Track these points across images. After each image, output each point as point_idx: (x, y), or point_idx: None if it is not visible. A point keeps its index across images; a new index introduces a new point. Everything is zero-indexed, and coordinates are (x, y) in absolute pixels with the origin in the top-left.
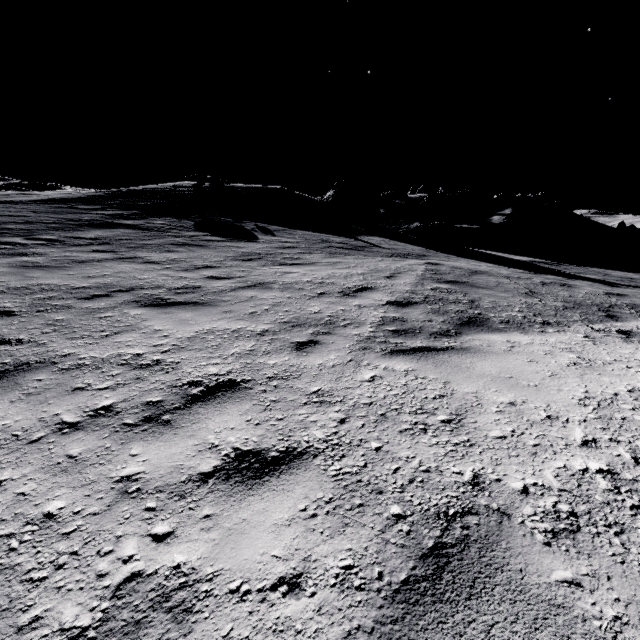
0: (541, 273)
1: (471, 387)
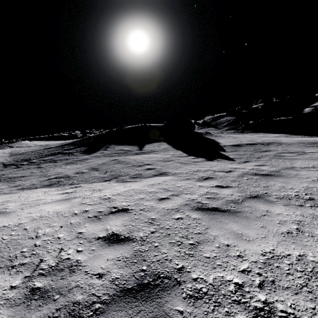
0: (192, 155)
1: None
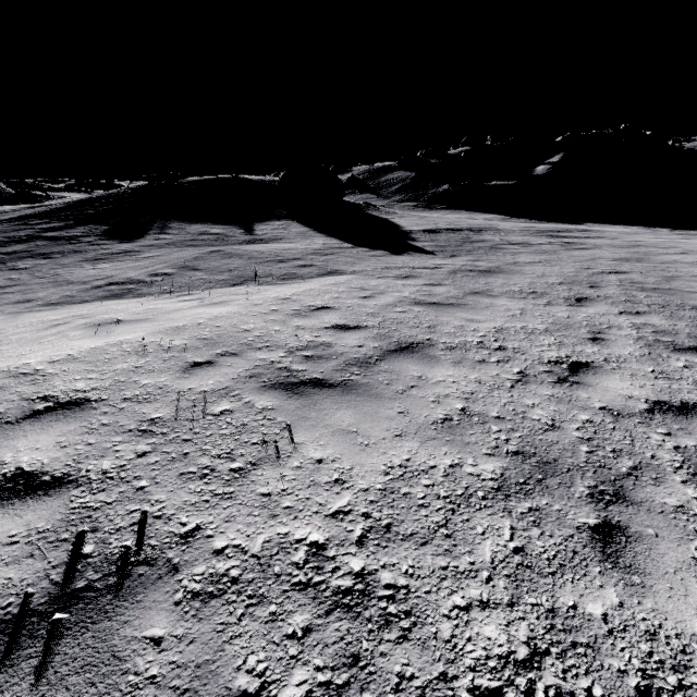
0: (362, 246)
1: None
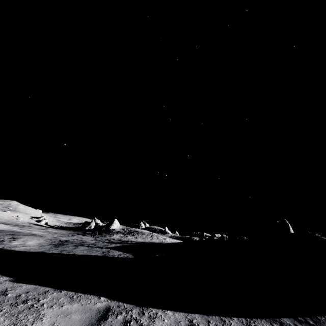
0: None
1: (8, 227)
